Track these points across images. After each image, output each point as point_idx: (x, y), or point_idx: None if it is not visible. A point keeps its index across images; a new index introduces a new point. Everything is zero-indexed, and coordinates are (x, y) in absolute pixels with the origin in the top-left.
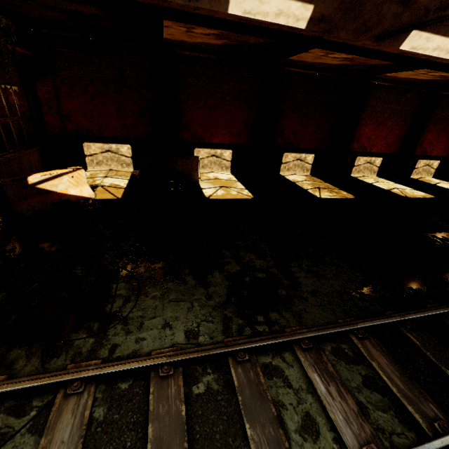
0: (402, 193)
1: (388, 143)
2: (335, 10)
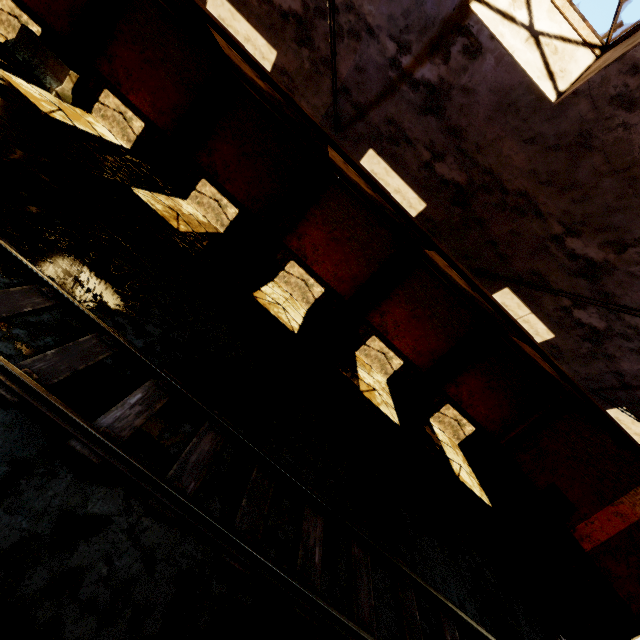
0: (265, 299)
1: (338, 275)
2: None
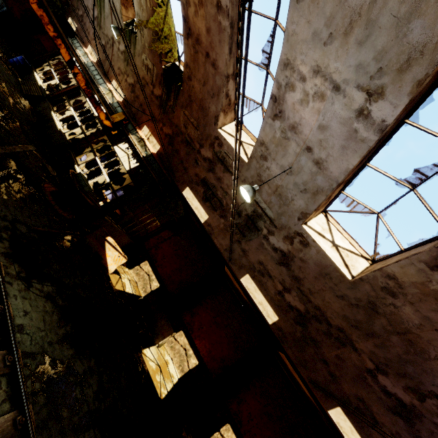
0: None
1: None
2: (289, 333)
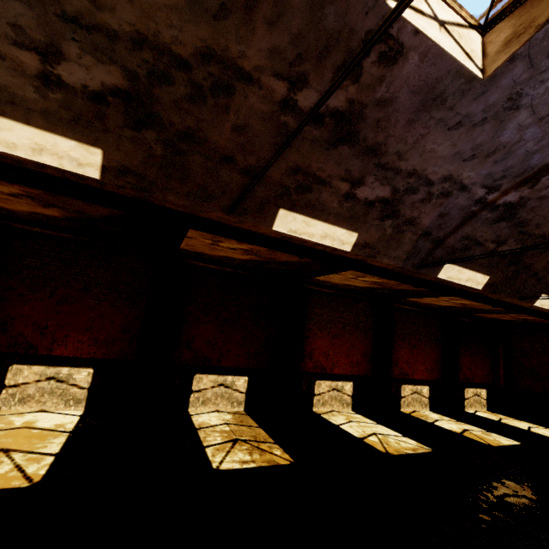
0: (381, 444)
1: (353, 361)
2: (144, 163)
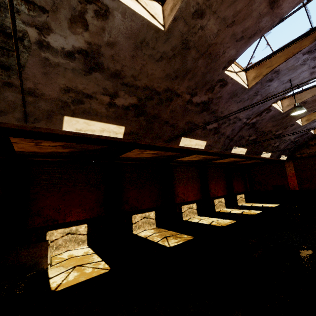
0: (218, 224)
1: (194, 194)
2: (138, 129)
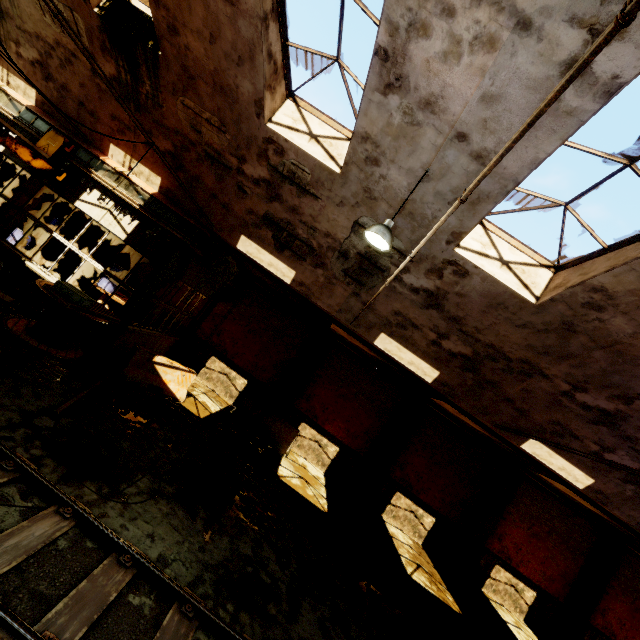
0: None
1: (546, 573)
2: (457, 384)
